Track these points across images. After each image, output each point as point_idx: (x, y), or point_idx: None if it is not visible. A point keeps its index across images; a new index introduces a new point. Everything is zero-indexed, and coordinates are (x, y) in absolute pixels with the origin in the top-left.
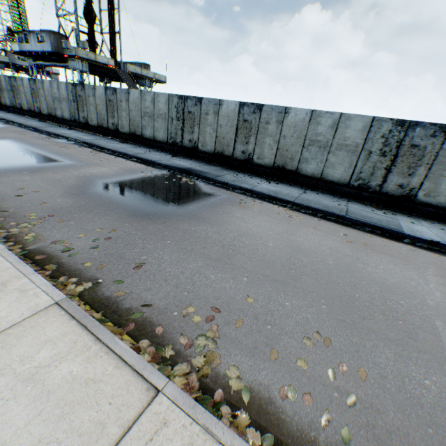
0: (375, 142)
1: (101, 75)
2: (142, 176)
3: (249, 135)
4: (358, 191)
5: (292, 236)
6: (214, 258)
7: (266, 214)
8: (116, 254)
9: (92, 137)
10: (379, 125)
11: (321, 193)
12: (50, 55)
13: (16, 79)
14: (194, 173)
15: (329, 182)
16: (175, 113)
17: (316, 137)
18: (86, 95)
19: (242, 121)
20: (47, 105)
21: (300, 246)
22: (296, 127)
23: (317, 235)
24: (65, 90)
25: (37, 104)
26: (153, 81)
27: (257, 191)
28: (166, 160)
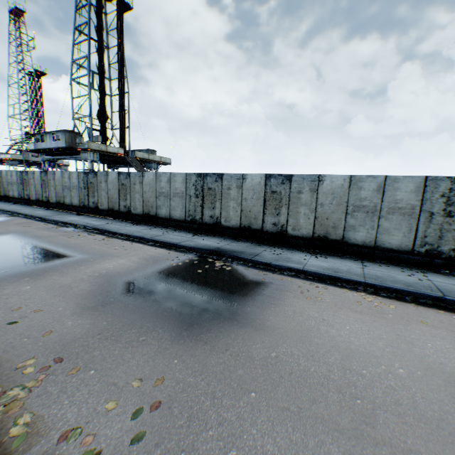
0: (434, 202)
1: (110, 162)
2: (168, 266)
3: (279, 206)
4: (427, 259)
5: (412, 346)
6: (347, 427)
7: (347, 308)
8: (179, 454)
9: (102, 222)
10: (435, 184)
11: (381, 264)
12: (63, 149)
13: (27, 173)
14: (226, 255)
15: (386, 250)
16: (193, 190)
17: (360, 202)
18: (98, 181)
19: (270, 193)
20: (56, 194)
21: (442, 367)
22: (334, 193)
23: (441, 338)
24: (77, 179)
25: (46, 194)
26: (159, 163)
27: (312, 272)
28: (189, 241)
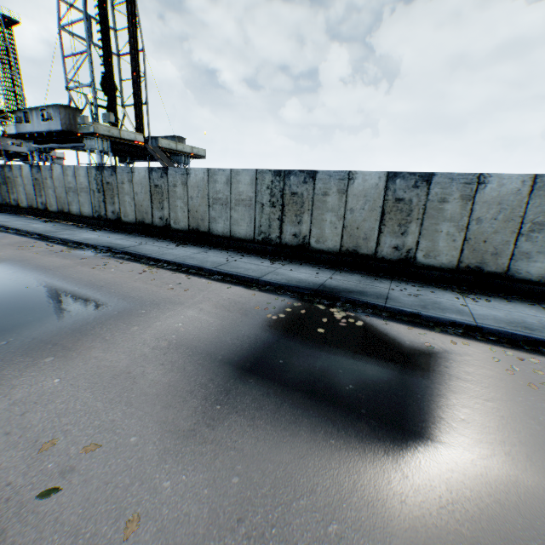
0: None
1: (123, 154)
2: (267, 321)
3: (406, 221)
4: None
5: None
6: None
7: None
8: None
9: (131, 241)
10: None
11: None
12: (59, 134)
13: (11, 168)
14: (342, 298)
15: None
16: (267, 196)
17: None
18: (118, 181)
19: (393, 201)
20: (57, 199)
21: None
22: (501, 203)
23: None
24: (85, 177)
25: (42, 199)
26: (191, 156)
27: (494, 329)
28: (273, 273)
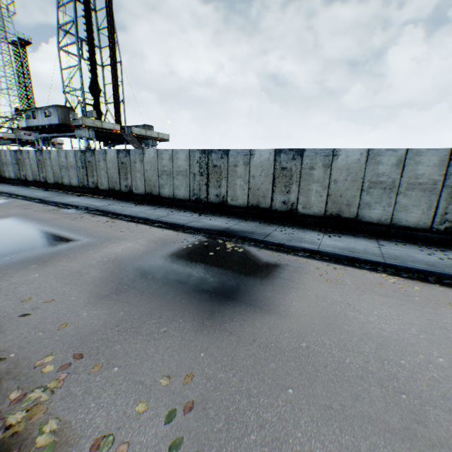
0: None
1: (106, 140)
2: (178, 248)
3: (289, 183)
4: (446, 236)
5: (447, 332)
6: (398, 427)
7: (370, 291)
8: None
9: (104, 202)
10: None
11: (397, 242)
12: (57, 126)
13: (22, 152)
14: (236, 235)
15: (402, 228)
16: (197, 168)
17: (377, 178)
18: (96, 160)
19: (280, 169)
20: (54, 174)
21: None
22: (349, 169)
23: None
24: (74, 158)
25: (43, 174)
26: (157, 139)
27: (328, 252)
28: (196, 221)
